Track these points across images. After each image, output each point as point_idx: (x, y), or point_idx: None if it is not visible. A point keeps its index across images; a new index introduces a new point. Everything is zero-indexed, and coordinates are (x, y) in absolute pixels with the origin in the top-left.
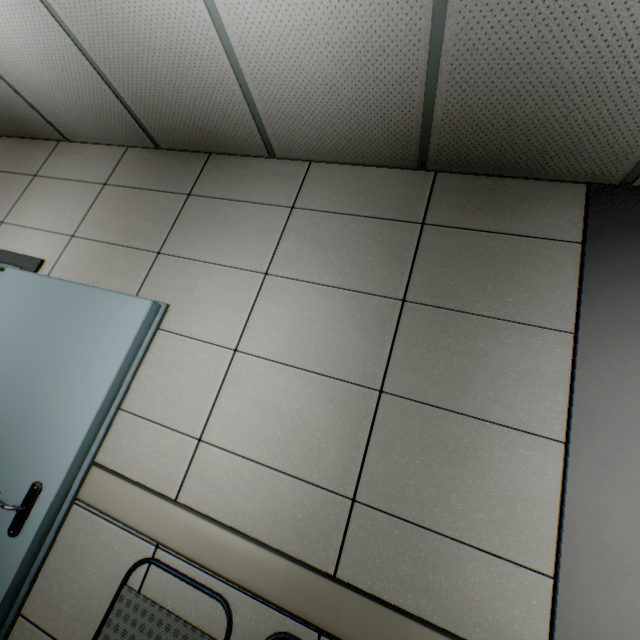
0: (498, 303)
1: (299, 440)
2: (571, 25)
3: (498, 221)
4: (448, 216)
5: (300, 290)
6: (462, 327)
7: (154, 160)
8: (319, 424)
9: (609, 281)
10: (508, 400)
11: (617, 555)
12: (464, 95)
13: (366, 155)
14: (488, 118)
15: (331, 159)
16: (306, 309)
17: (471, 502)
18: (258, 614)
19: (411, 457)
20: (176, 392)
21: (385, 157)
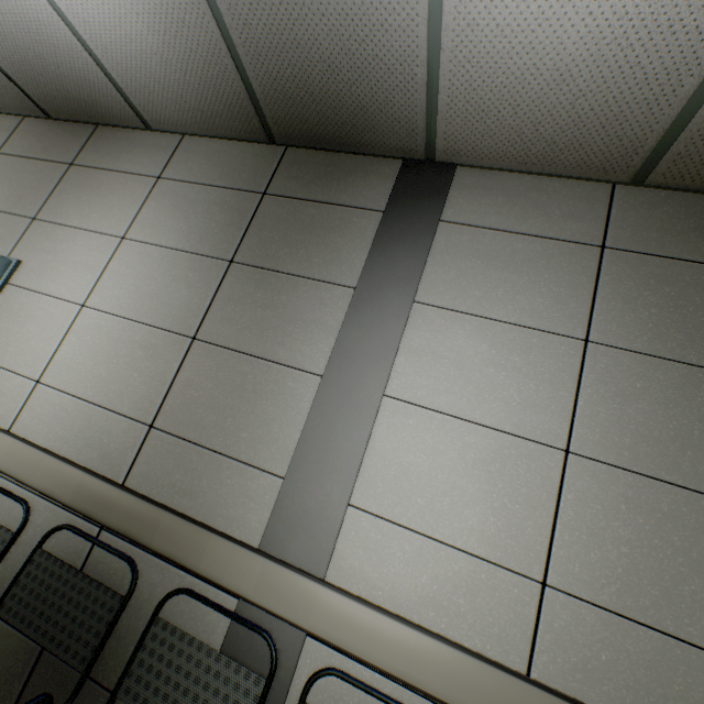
0: (306, 263)
1: (120, 380)
2: (305, 5)
3: (326, 192)
4: (287, 187)
5: (149, 253)
6: (272, 284)
7: (46, 130)
8: (138, 366)
9: (393, 244)
10: (291, 344)
11: (332, 458)
12: (266, 68)
13: (223, 128)
14: (295, 91)
15: (198, 132)
16: (150, 269)
17: (241, 425)
18: (57, 517)
19: (205, 391)
20: (26, 342)
21: (239, 130)
